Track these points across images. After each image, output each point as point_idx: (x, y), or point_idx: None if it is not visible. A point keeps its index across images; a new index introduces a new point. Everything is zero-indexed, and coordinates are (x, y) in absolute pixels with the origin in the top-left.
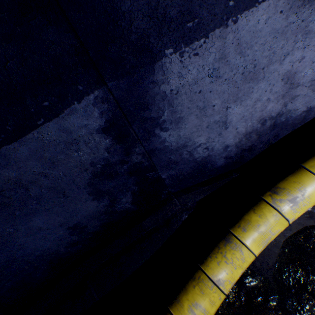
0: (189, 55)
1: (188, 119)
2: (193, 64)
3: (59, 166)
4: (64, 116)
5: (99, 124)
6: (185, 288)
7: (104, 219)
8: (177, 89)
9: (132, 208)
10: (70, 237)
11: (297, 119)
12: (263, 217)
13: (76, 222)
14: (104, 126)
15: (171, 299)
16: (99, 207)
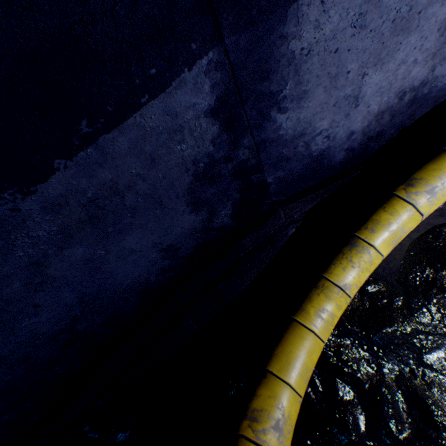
0: None
1: (314, 94)
2: (336, 7)
3: (159, 165)
4: (171, 92)
5: (208, 104)
6: (308, 297)
7: (199, 239)
8: (309, 47)
9: (230, 224)
10: (162, 262)
11: (441, 91)
12: (394, 214)
13: (170, 243)
14: (213, 107)
15: (293, 310)
16: (196, 223)
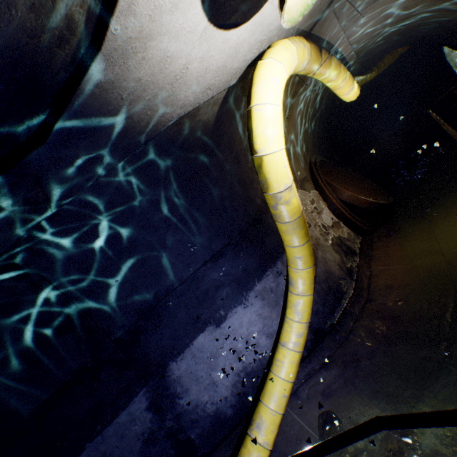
0: (179, 360)
1: (192, 387)
2: (183, 362)
3: (126, 438)
4: (130, 405)
5: (146, 405)
6: None
7: None
8: (180, 374)
9: None
10: None
11: (258, 366)
12: (246, 446)
13: None
14: (148, 405)
15: None
16: None
